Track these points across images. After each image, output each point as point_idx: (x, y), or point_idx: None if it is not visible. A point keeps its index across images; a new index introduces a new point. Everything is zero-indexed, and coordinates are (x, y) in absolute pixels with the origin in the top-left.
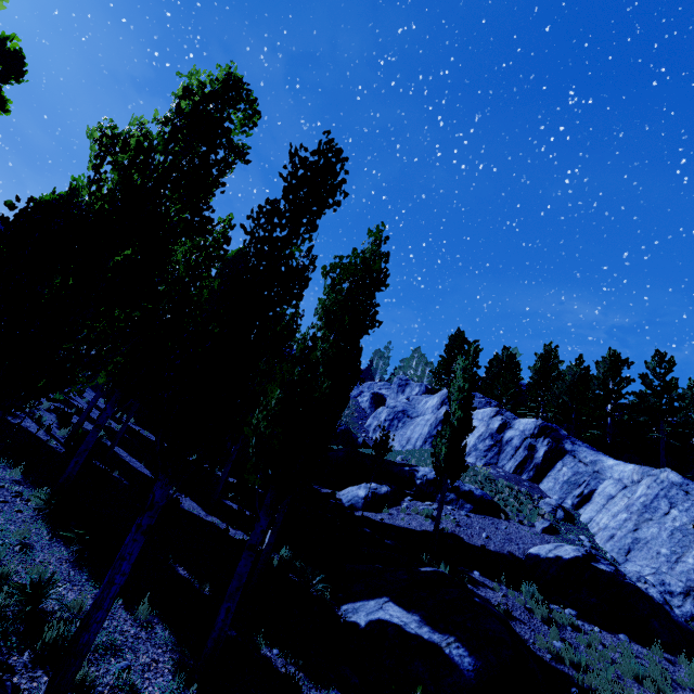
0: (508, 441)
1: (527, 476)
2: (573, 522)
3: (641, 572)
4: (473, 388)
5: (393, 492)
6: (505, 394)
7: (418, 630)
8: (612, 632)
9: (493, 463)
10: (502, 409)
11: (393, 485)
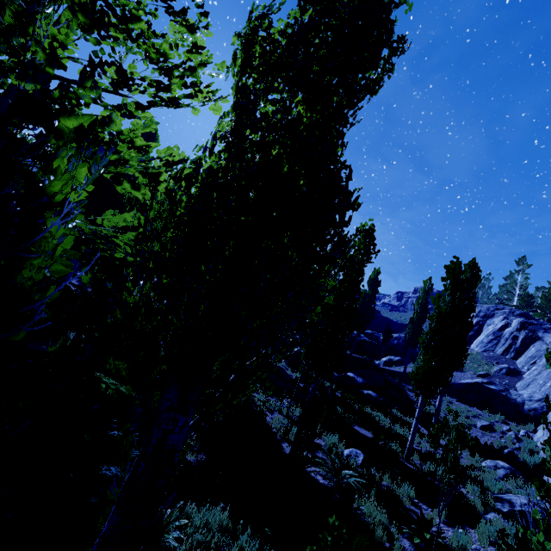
0: (503, 336)
1: (509, 356)
2: (513, 376)
3: (524, 393)
4: (424, 302)
5: (403, 360)
6: (548, 304)
7: (352, 376)
8: (470, 406)
9: (491, 350)
10: (508, 315)
11: (404, 357)
